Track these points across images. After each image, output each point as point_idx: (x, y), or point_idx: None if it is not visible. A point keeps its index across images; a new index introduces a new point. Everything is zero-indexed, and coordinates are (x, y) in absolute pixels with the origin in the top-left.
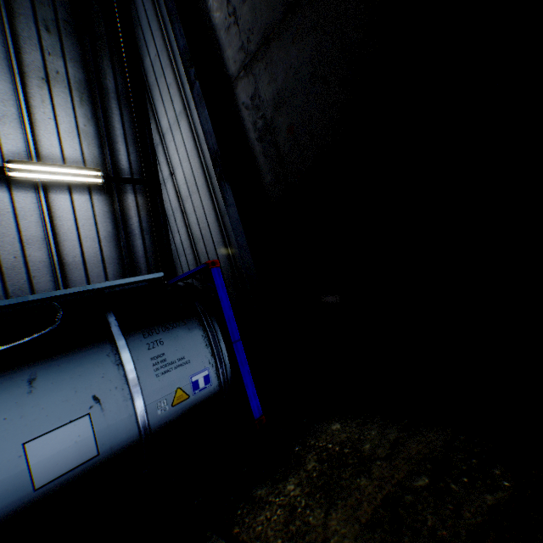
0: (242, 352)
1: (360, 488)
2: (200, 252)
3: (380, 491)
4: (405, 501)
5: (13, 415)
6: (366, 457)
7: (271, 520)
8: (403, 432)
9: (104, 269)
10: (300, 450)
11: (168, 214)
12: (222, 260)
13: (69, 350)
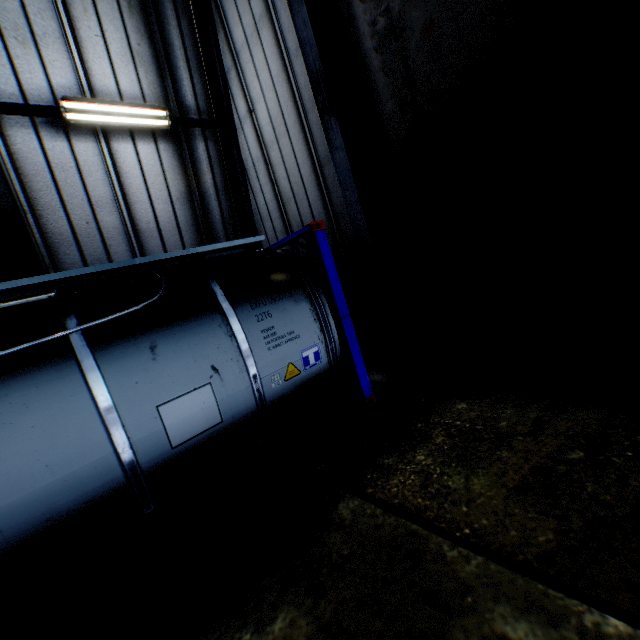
0: (351, 329)
1: (501, 460)
2: (291, 215)
3: (526, 463)
4: (557, 472)
5: (143, 380)
6: (503, 434)
7: (407, 484)
8: (545, 411)
9: (180, 238)
10: (424, 427)
11: (247, 167)
12: None
13: (181, 319)
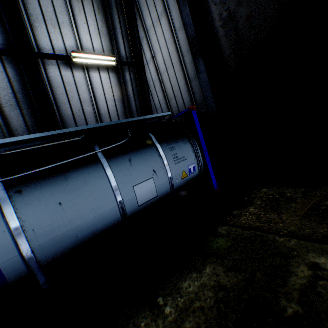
0: (207, 157)
1: (292, 207)
2: (172, 106)
3: (304, 207)
4: (320, 209)
5: (127, 174)
6: (289, 198)
7: (248, 219)
8: (307, 188)
9: (118, 118)
10: (248, 198)
11: (149, 84)
12: None
13: (139, 148)
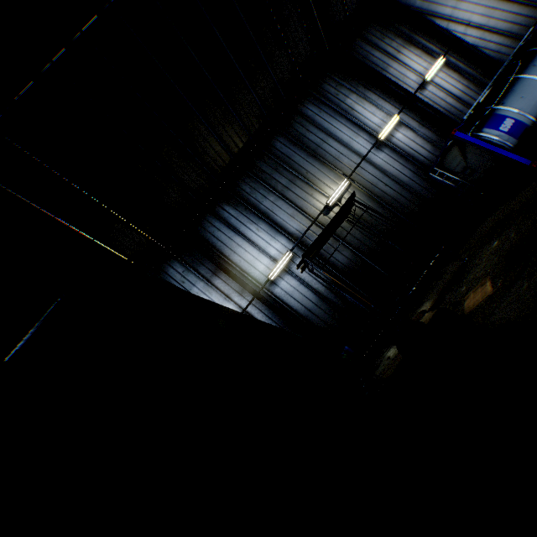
0: None
1: None
2: (515, 32)
3: None
4: None
5: None
6: None
7: None
8: None
9: (469, 90)
10: None
11: (475, 45)
12: (536, 17)
13: (531, 59)
